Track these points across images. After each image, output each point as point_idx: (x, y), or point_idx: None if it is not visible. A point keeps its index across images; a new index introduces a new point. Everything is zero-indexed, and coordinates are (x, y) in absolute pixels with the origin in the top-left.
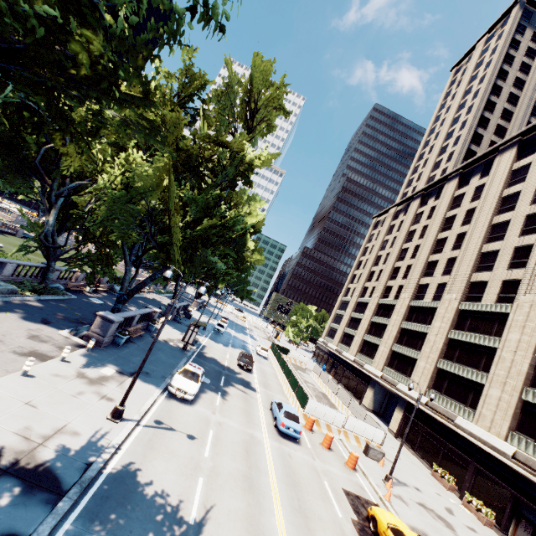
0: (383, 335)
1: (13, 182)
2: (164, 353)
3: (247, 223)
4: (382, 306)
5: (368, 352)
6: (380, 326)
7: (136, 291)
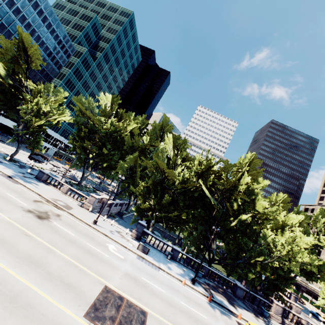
0: None
1: None
2: None
3: None
4: None
5: None
6: None
7: None
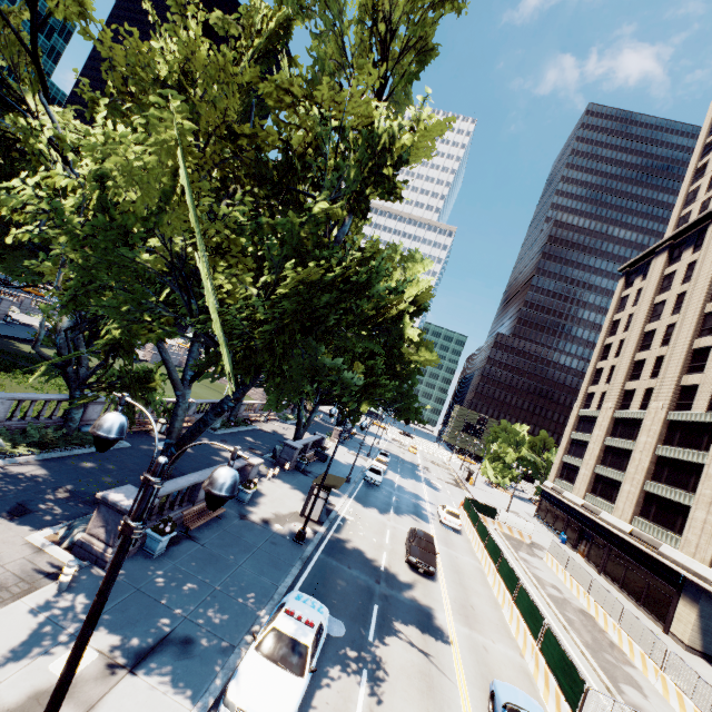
0: (694, 485)
1: (14, 267)
2: (253, 559)
3: (402, 296)
4: (678, 426)
5: (660, 517)
6: (682, 465)
7: (190, 438)
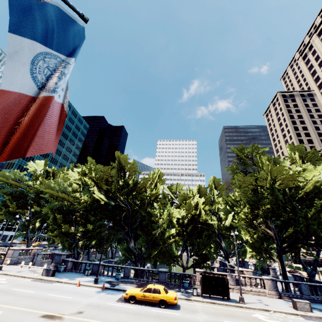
0: None
1: None
2: None
3: None
4: None
5: None
6: None
7: None
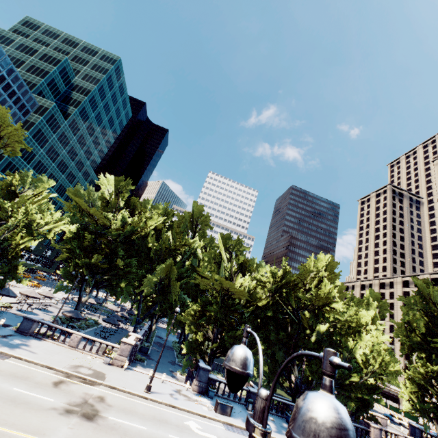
0: None
1: None
2: None
3: None
4: None
5: None
6: None
7: None
